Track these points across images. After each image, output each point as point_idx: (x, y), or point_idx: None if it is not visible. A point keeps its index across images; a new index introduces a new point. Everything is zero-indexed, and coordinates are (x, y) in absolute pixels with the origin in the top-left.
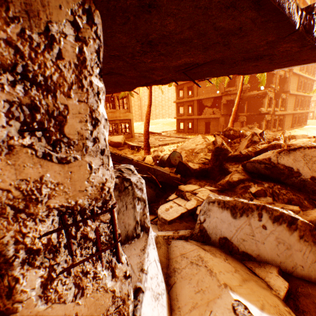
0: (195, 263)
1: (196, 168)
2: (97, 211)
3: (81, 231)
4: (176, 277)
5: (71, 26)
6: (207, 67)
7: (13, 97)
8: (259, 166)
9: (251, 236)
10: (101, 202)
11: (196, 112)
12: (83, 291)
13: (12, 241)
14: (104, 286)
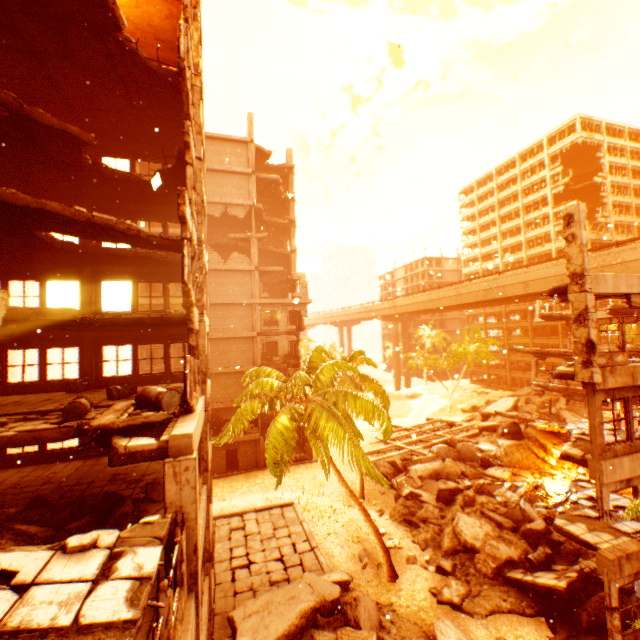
0: None
1: (551, 551)
2: None
3: None
4: None
5: None
6: None
7: None
8: None
9: None
10: None
11: None
12: None
13: None
14: None
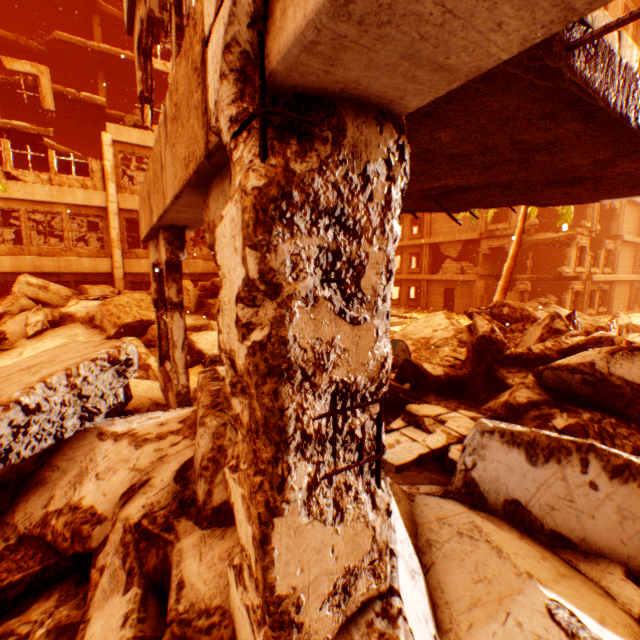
0: (466, 534)
1: (438, 374)
2: (366, 398)
3: (349, 424)
4: (433, 555)
5: (384, 164)
6: (479, 193)
7: (324, 242)
8: (570, 378)
9: (566, 502)
10: (375, 385)
11: (427, 267)
12: (342, 515)
13: (294, 416)
14: (366, 516)
